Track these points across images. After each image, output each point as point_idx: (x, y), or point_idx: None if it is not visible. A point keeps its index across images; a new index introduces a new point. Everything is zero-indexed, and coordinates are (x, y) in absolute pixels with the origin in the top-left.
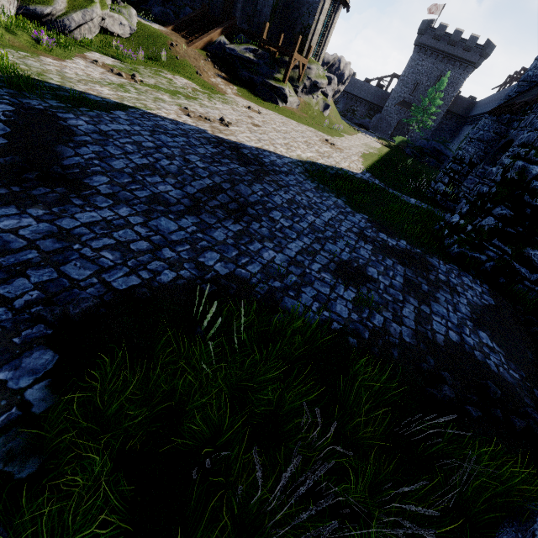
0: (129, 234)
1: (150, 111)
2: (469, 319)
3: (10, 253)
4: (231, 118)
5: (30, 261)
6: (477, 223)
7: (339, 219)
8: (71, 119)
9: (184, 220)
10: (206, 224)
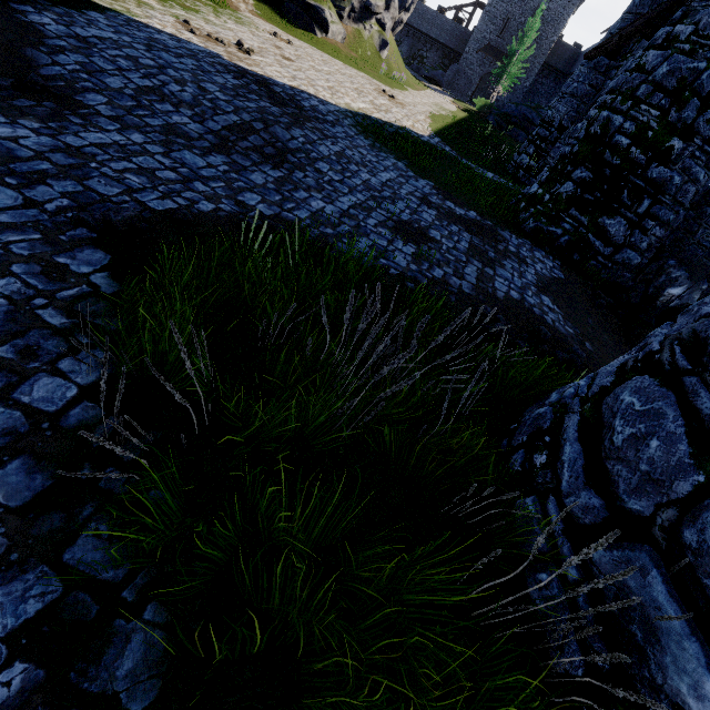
0: (150, 162)
1: (137, 18)
2: (534, 285)
3: (19, 161)
4: (252, 44)
5: (46, 172)
6: (556, 191)
7: (399, 182)
8: (31, 14)
9: (212, 158)
10: (239, 166)
